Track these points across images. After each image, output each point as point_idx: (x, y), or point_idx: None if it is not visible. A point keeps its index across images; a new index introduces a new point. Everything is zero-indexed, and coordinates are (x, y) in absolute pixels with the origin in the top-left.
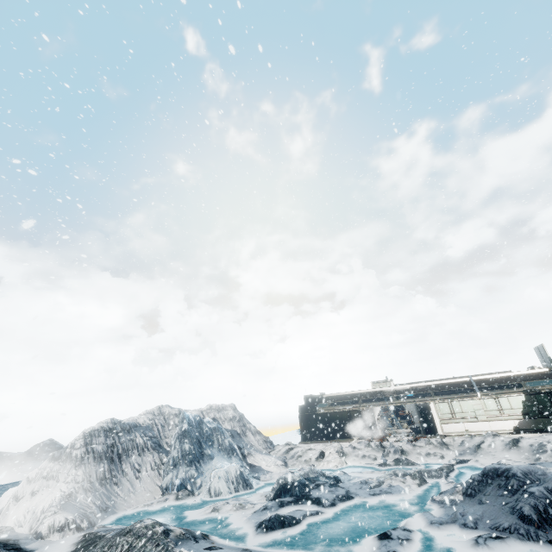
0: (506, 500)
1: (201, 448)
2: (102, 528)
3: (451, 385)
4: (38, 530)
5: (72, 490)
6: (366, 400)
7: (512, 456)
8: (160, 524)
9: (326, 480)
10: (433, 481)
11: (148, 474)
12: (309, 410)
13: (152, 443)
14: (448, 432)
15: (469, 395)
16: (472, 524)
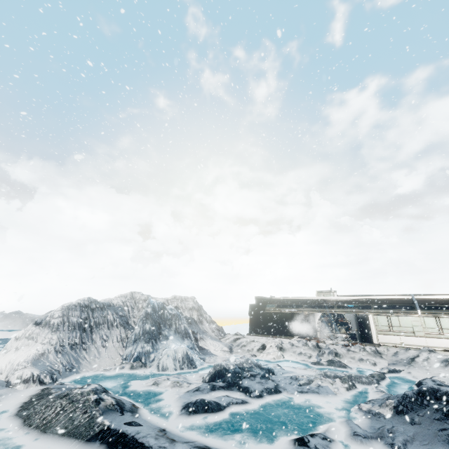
0: (444, 426)
1: (160, 329)
2: (60, 385)
3: (392, 301)
4: (9, 379)
5: (45, 350)
6: (310, 306)
7: (448, 374)
8: (95, 393)
9: (259, 372)
10: (362, 387)
11: (114, 345)
12: (258, 309)
13: (120, 321)
14: (383, 342)
15: (409, 312)
16: (400, 446)
